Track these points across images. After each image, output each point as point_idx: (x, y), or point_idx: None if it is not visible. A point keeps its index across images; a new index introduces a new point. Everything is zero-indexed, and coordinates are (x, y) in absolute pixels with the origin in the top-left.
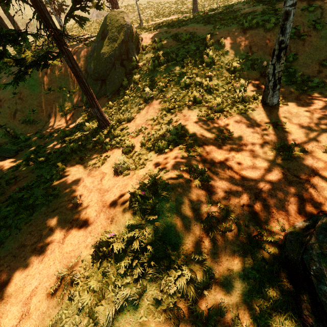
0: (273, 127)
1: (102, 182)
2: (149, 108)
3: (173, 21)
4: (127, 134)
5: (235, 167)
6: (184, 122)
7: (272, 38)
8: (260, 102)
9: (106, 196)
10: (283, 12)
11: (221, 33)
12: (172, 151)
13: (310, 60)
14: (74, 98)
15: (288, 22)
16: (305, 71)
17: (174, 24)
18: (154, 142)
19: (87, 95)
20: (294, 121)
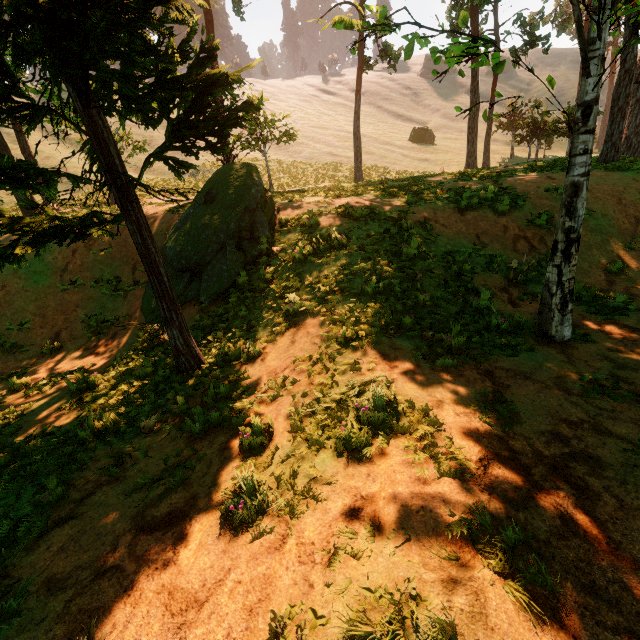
0: (596, 392)
1: (180, 555)
2: (298, 333)
3: (330, 189)
4: (249, 393)
5: (578, 513)
6: (389, 372)
7: (510, 225)
8: (533, 334)
9: (192, 631)
10: (567, 184)
11: (422, 212)
12: (388, 454)
13: (587, 263)
14: (124, 302)
15: (579, 200)
16: (585, 281)
17: (335, 193)
18: (327, 422)
19: (163, 300)
20: (633, 379)
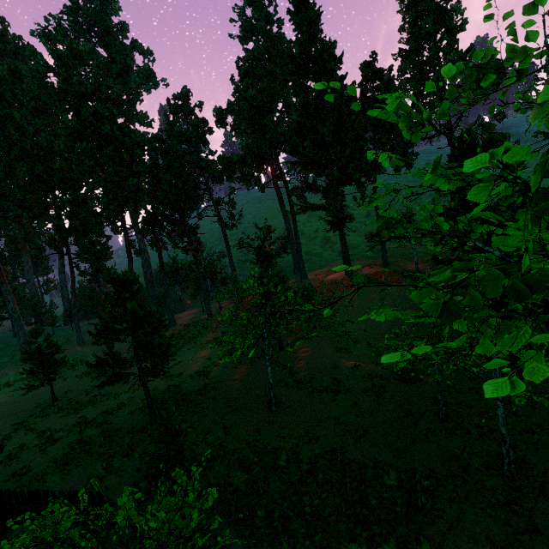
0: None
1: None
2: None
3: None
4: None
5: None
6: None
7: None
8: None
9: None
10: None
11: None
12: None
13: None
14: None
15: None
16: None
17: None
18: None
19: None
20: None
